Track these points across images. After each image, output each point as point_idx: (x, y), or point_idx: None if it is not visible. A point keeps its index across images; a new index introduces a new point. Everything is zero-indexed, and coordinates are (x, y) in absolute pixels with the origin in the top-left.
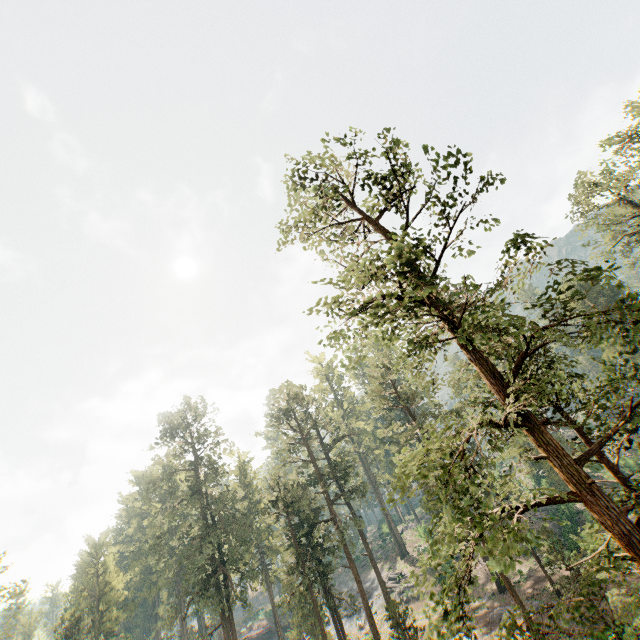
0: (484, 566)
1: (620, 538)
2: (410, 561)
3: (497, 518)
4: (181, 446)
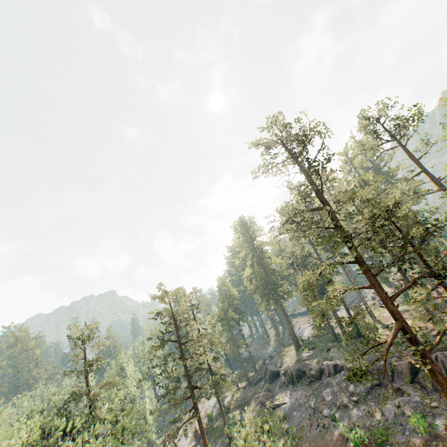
0: (439, 289)
1: (382, 301)
2: (388, 285)
3: (338, 293)
4: (243, 241)
